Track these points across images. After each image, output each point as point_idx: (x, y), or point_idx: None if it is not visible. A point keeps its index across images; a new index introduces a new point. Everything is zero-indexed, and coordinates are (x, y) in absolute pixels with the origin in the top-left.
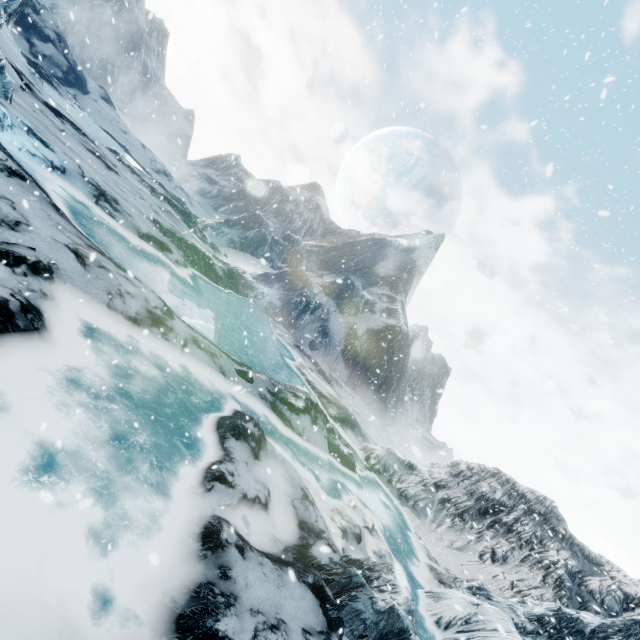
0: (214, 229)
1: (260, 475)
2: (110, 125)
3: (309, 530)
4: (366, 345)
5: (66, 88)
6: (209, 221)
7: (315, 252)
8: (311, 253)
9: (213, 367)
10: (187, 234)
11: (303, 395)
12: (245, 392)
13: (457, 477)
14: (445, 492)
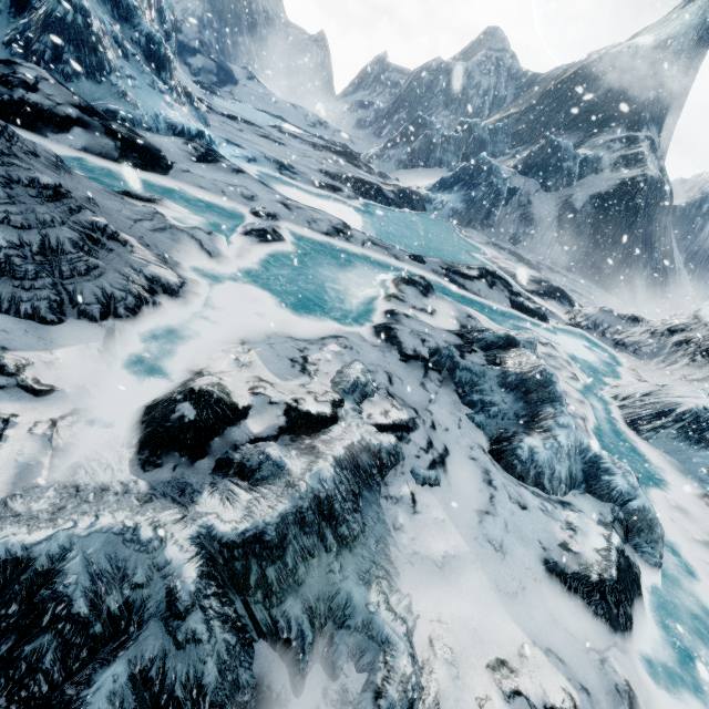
0: (379, 157)
1: (428, 304)
2: (263, 103)
3: (468, 328)
4: (590, 217)
5: (223, 89)
6: (372, 151)
7: (501, 128)
8: (496, 132)
9: (388, 256)
10: (353, 173)
11: (477, 267)
12: (418, 270)
13: (705, 318)
14: (684, 335)
